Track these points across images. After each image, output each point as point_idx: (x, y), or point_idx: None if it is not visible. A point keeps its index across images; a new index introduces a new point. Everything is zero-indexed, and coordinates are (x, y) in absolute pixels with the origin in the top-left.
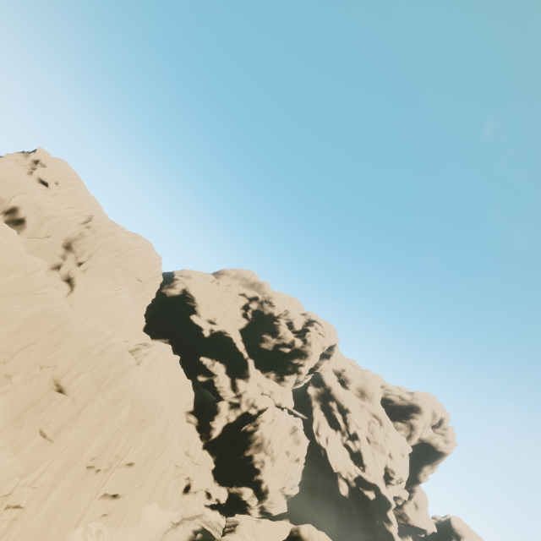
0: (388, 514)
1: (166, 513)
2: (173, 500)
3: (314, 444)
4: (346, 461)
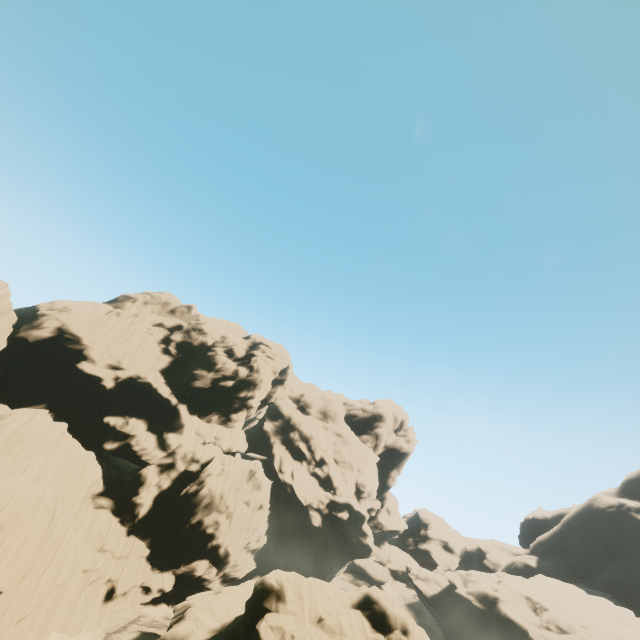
0: (363, 528)
1: (78, 639)
2: (88, 618)
3: (279, 483)
4: (315, 491)
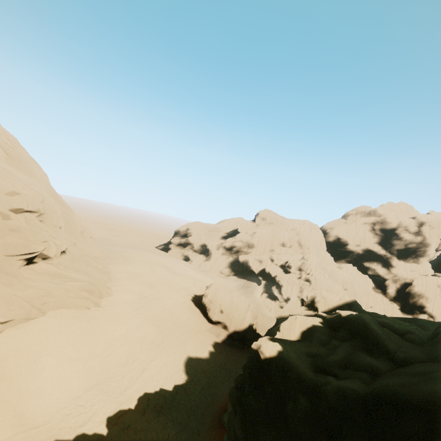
0: None
1: None
2: None
3: None
4: None
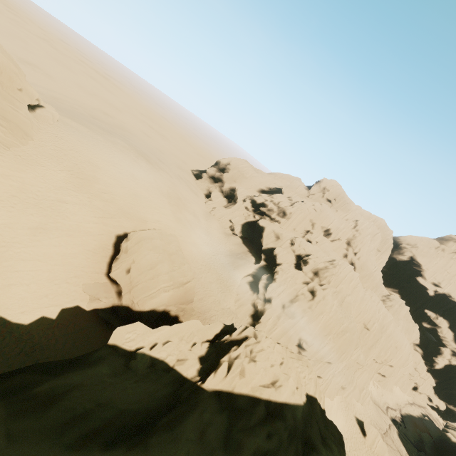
0: None
1: (404, 395)
2: (407, 390)
3: None
4: None
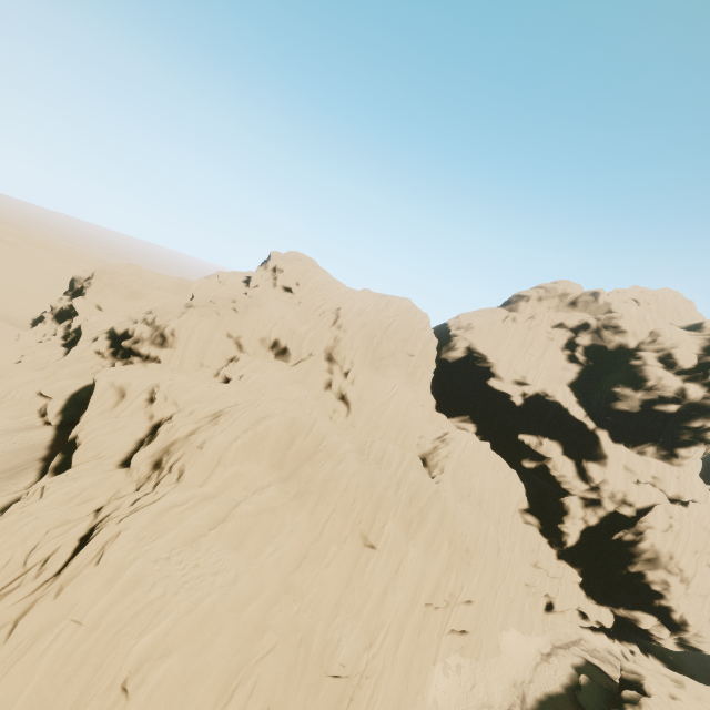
0: None
1: (530, 640)
2: (534, 624)
3: None
4: None
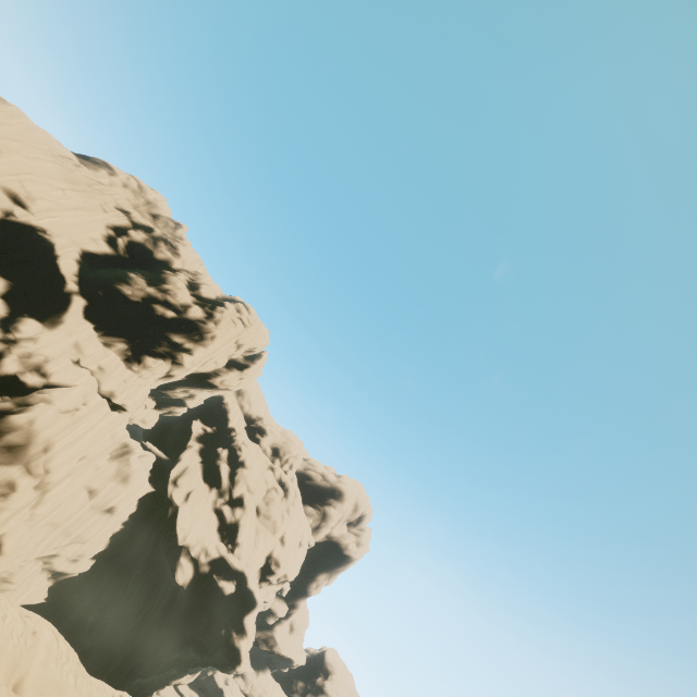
0: (246, 620)
1: None
2: None
3: (162, 498)
4: (207, 533)
